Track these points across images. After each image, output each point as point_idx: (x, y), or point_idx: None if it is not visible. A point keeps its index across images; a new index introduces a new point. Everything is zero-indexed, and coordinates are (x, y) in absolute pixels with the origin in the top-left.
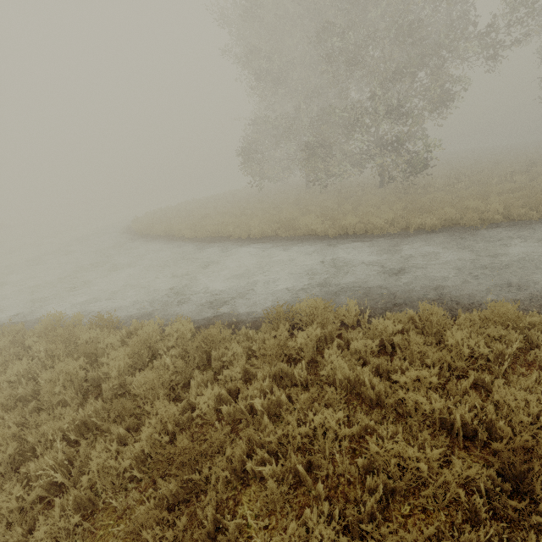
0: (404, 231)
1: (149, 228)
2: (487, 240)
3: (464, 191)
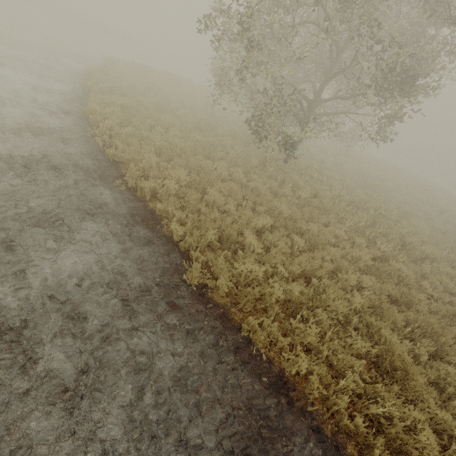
0: (105, 145)
1: (110, 62)
2: (56, 179)
3: (261, 187)
